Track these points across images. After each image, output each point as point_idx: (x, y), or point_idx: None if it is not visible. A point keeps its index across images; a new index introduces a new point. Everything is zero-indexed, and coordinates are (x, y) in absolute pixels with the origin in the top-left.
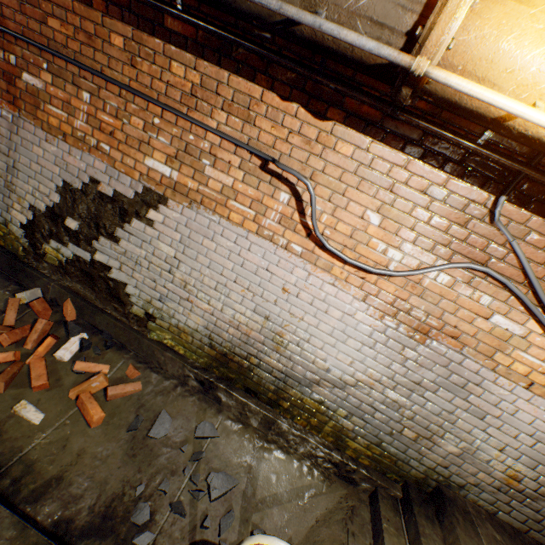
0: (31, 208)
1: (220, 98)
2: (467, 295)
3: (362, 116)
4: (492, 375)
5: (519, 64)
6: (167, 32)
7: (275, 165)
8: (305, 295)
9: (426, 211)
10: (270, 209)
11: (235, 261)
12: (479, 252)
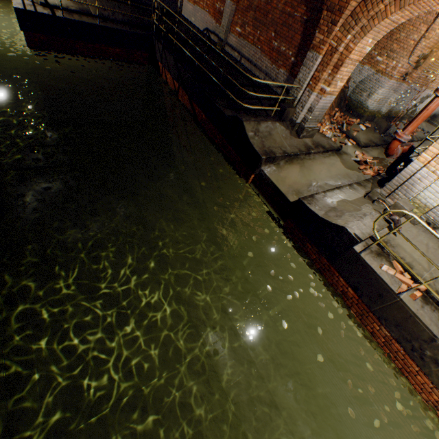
0: (411, 106)
1: None
2: None
3: None
4: None
5: None
6: None
7: None
8: None
9: None
10: None
11: None
12: None
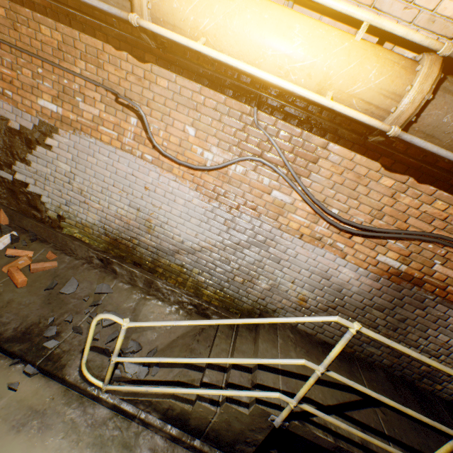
0: None
1: (78, 51)
2: (256, 179)
3: (166, 58)
4: (279, 232)
5: (185, 16)
6: (32, 4)
7: (116, 96)
8: (160, 191)
9: (220, 123)
10: (126, 130)
11: (111, 171)
12: (256, 148)
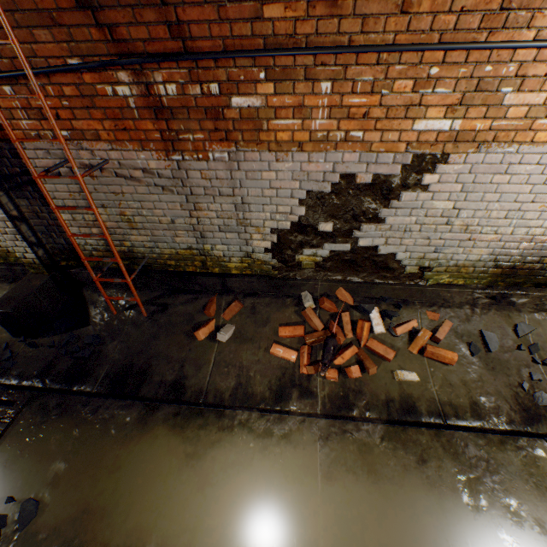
0: (272, 232)
1: None
2: None
3: None
4: None
5: None
6: None
7: None
8: None
9: None
10: None
11: (534, 183)
12: None
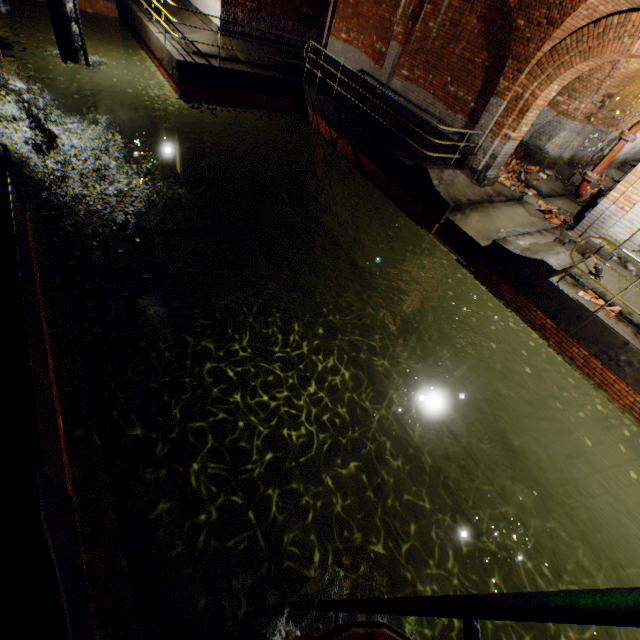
0: (596, 150)
1: None
2: None
3: None
4: None
5: None
6: None
7: None
8: None
9: None
10: None
11: None
12: None
